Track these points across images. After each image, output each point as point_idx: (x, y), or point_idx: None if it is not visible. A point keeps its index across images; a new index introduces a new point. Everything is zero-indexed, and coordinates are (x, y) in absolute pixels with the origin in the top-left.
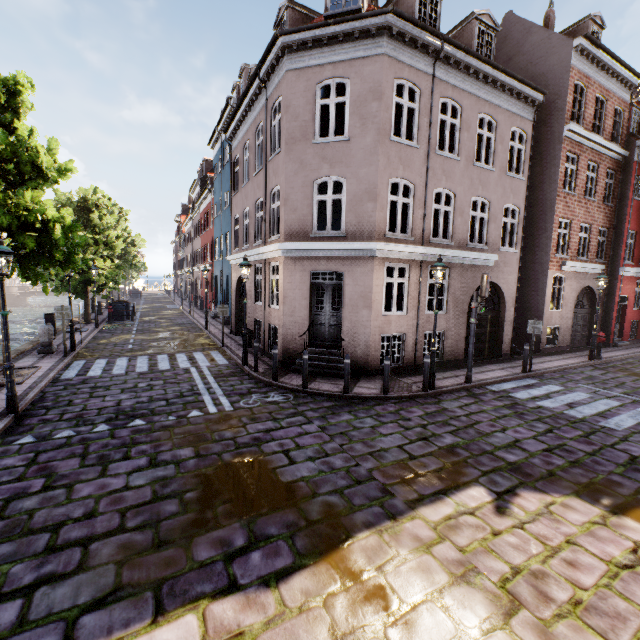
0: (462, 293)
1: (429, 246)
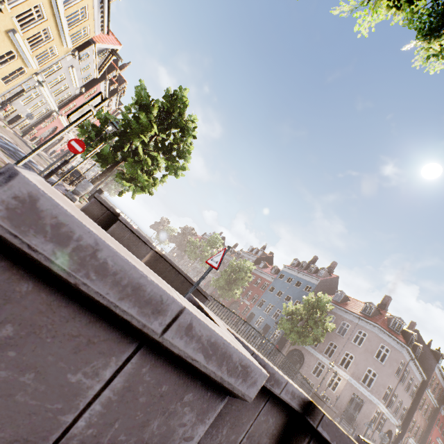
0: (384, 429)
1: (386, 408)
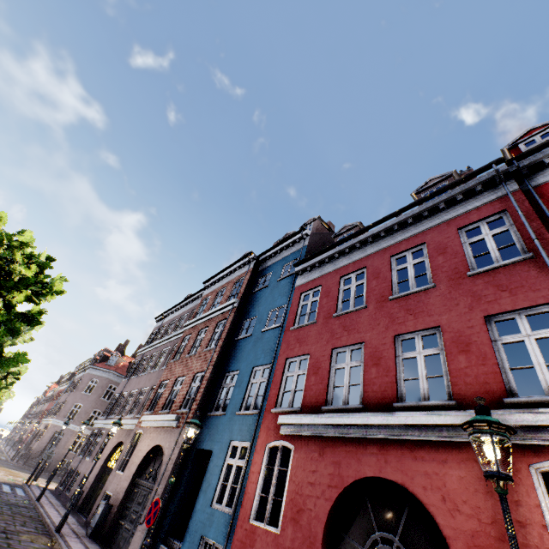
0: None
1: None
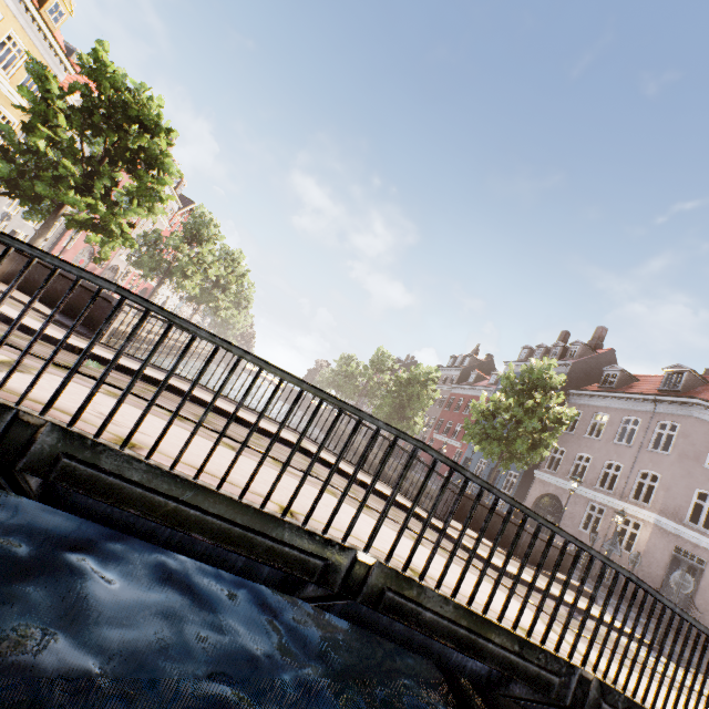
0: None
1: None
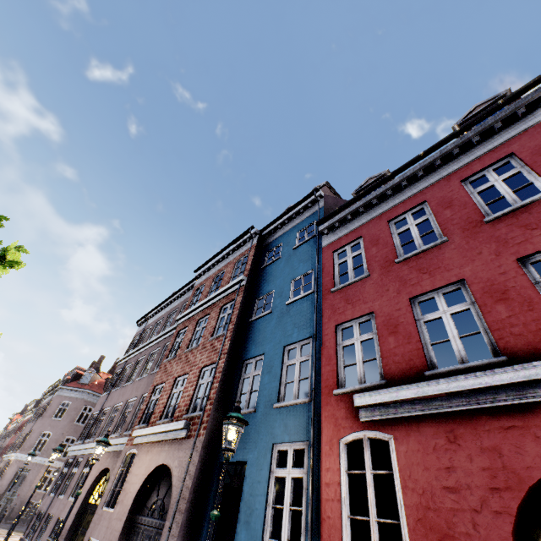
0: None
1: None
